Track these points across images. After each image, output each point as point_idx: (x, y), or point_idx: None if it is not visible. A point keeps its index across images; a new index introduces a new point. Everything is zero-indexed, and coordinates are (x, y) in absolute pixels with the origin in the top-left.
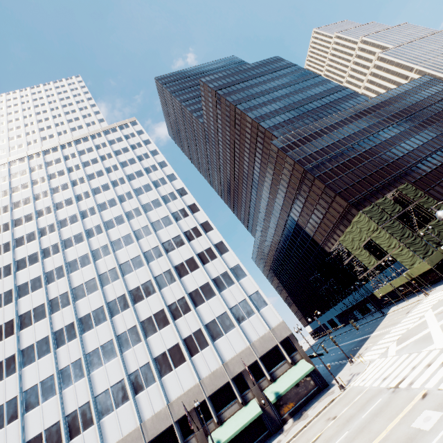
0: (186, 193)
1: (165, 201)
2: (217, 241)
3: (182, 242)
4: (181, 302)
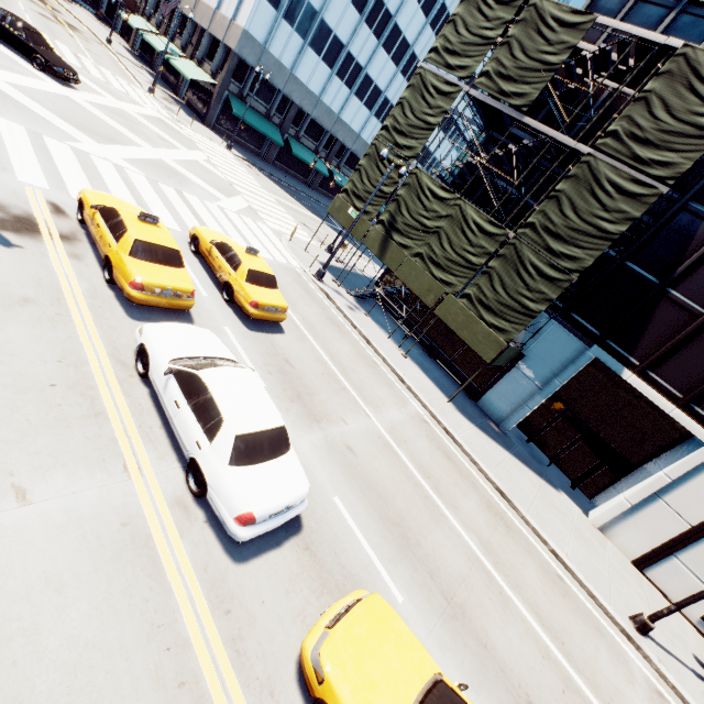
0: None
1: None
2: None
3: None
4: None
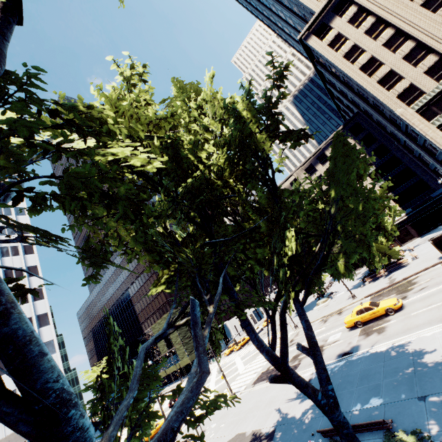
0: (33, 252)
1: (3, 253)
2: (42, 312)
3: None
4: None
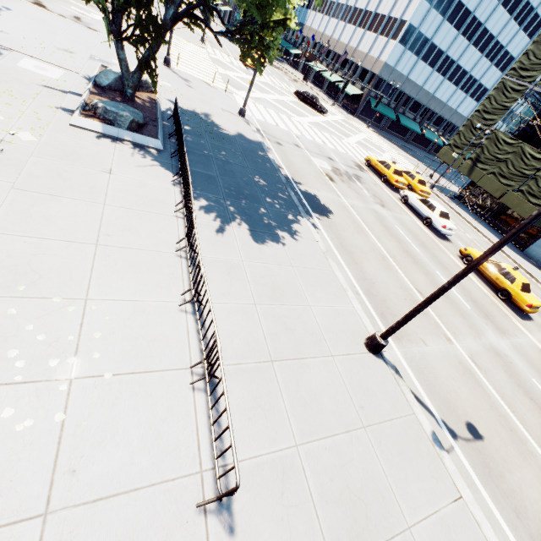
0: None
1: None
2: None
3: None
4: None
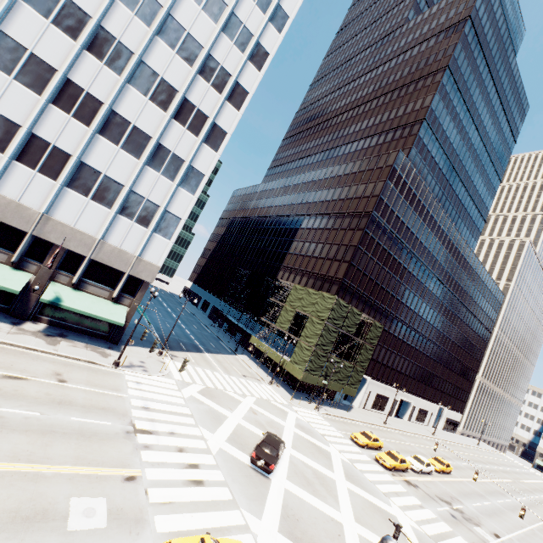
0: (280, 29)
1: None
2: (222, 126)
3: (192, 58)
4: (90, 102)
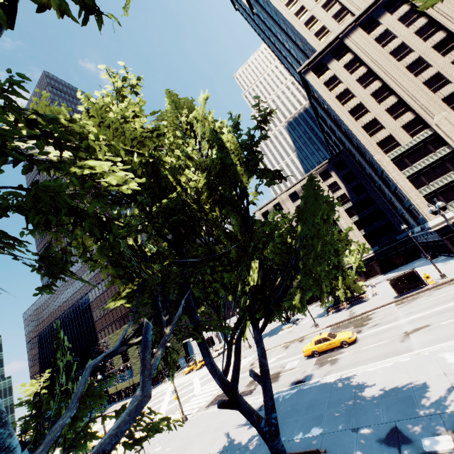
0: None
1: None
2: None
3: None
4: None
